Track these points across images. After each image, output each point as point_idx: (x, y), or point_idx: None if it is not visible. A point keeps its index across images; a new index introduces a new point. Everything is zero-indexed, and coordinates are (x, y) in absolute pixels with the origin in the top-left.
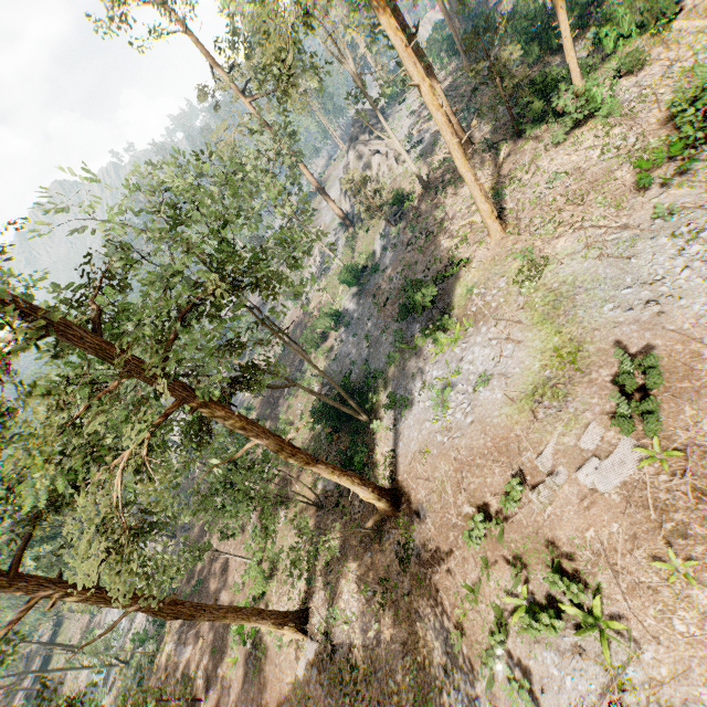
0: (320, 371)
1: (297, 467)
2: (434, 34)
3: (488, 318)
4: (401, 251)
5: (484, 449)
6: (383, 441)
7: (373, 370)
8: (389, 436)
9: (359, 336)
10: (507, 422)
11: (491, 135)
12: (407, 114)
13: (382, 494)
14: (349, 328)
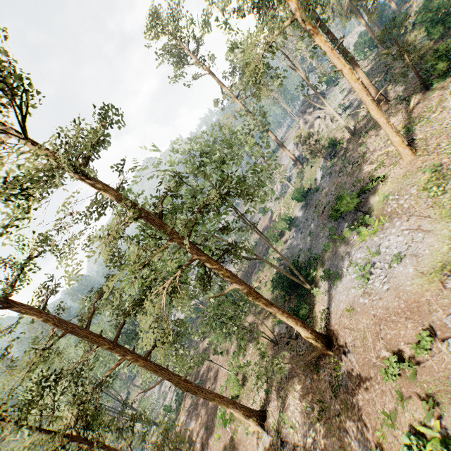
0: (277, 252)
1: (262, 316)
2: (359, 39)
3: (401, 215)
4: (334, 176)
5: (398, 309)
6: (320, 302)
7: (314, 254)
8: (324, 299)
9: (305, 233)
10: (418, 290)
11: (403, 92)
12: (339, 91)
13: (318, 336)
14: (298, 228)
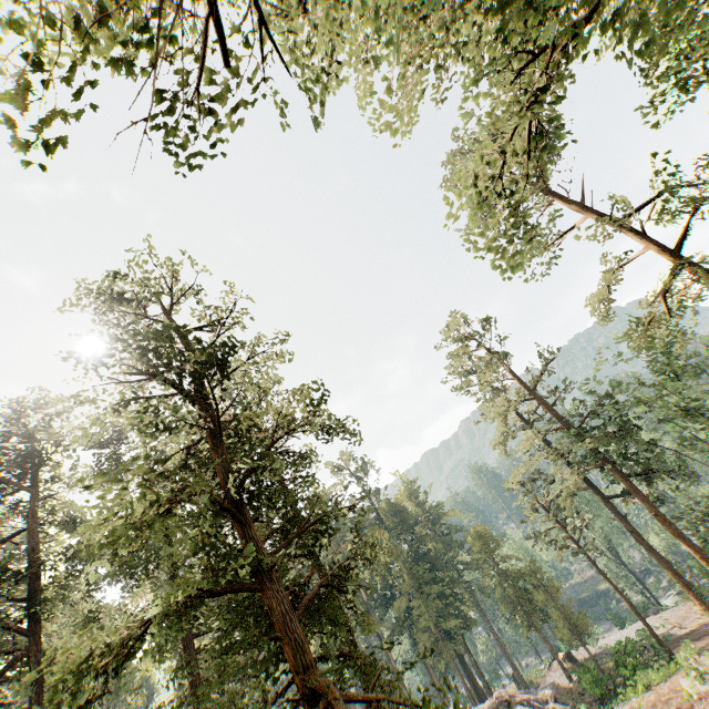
0: None
1: None
2: None
3: None
4: None
5: None
6: None
7: None
8: None
9: None
10: None
11: None
12: None
13: None
14: None
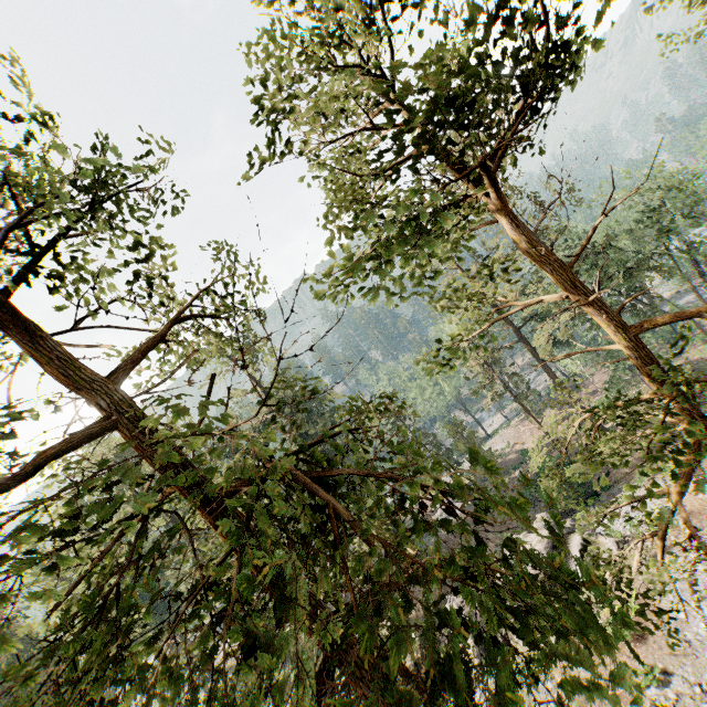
0: None
1: None
2: None
3: None
4: None
5: None
6: None
7: None
8: None
9: None
10: None
11: None
12: None
13: None
14: None
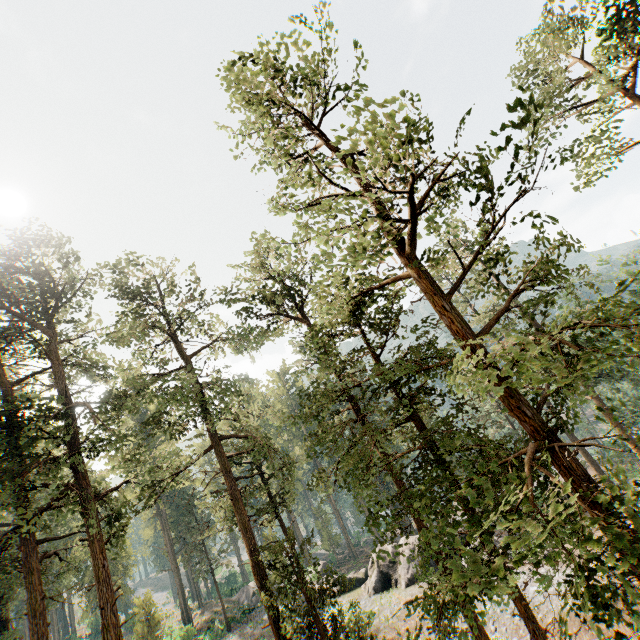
0: None
1: None
2: None
3: None
4: None
5: None
6: None
7: None
8: None
9: None
10: None
11: None
12: None
13: None
14: None
